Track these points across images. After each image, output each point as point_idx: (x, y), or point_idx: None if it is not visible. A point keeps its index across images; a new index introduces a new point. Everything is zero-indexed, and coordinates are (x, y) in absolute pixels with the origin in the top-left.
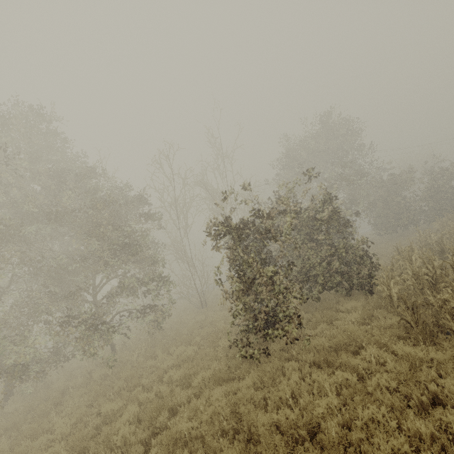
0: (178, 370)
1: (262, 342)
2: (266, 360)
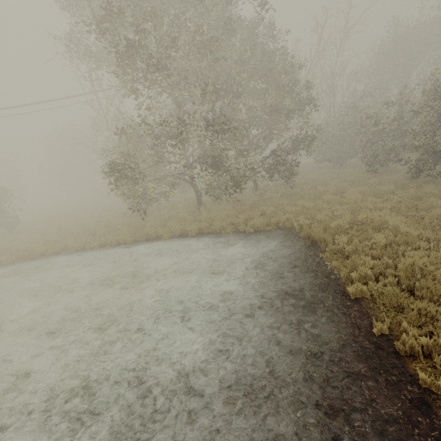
0: (360, 187)
1: (407, 179)
2: (430, 181)
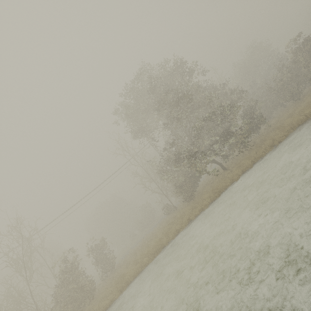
0: (306, 99)
1: None
2: None
